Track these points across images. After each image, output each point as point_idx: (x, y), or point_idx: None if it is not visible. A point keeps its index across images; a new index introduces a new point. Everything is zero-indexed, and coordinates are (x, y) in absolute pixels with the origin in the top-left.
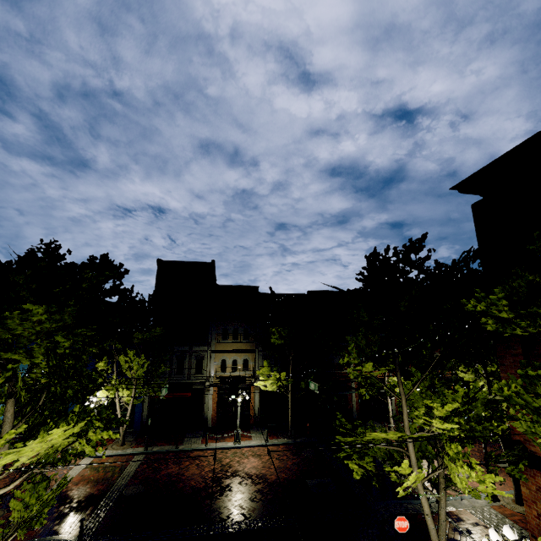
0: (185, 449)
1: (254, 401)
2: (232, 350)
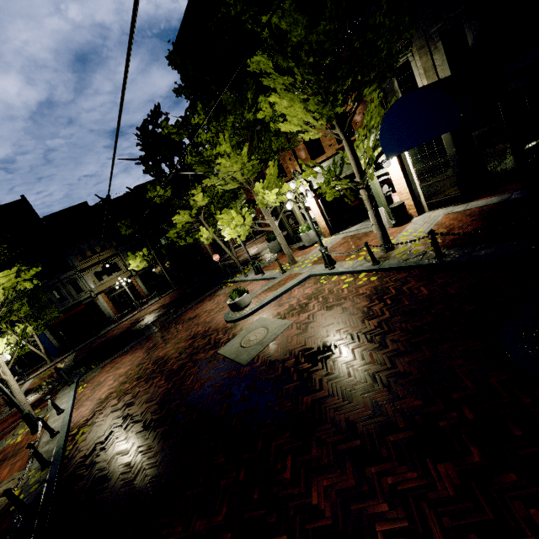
0: (104, 332)
1: (140, 286)
2: (97, 262)
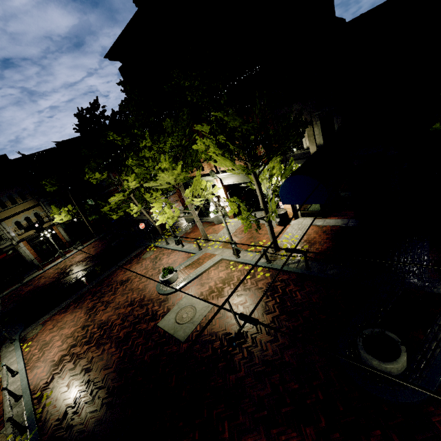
0: (29, 279)
1: (61, 234)
2: (18, 212)
